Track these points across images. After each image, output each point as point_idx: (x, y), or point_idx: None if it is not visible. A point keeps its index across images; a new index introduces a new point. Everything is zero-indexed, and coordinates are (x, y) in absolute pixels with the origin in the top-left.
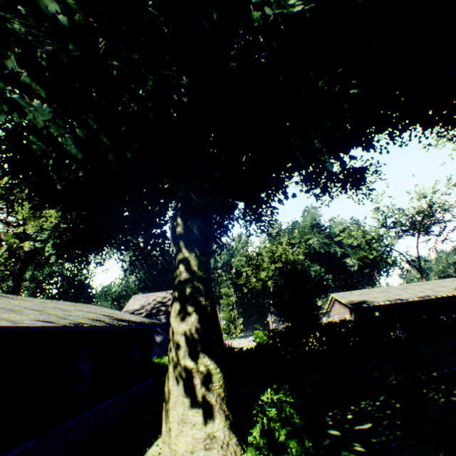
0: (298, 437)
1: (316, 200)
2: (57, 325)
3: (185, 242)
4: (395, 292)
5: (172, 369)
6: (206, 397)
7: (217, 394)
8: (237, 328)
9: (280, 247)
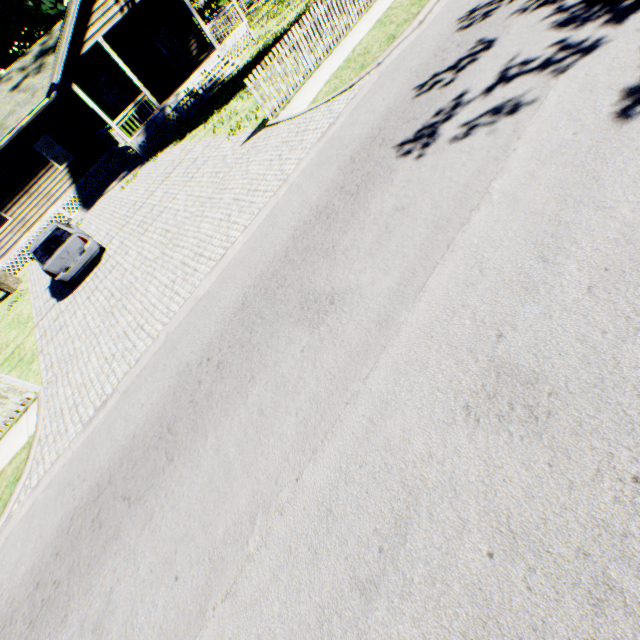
0: None
1: None
2: None
3: None
4: None
5: None
6: None
7: None
8: None
9: None
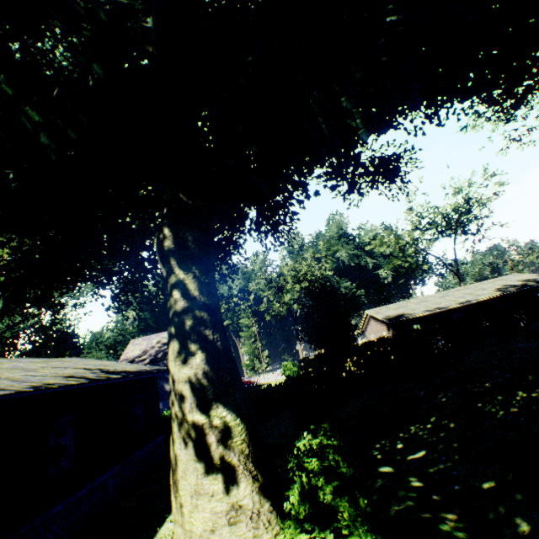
0: (348, 493)
1: (344, 200)
2: (7, 393)
3: (178, 260)
4: (434, 301)
5: (177, 428)
6: (226, 457)
7: (240, 451)
8: (263, 362)
9: (304, 264)
